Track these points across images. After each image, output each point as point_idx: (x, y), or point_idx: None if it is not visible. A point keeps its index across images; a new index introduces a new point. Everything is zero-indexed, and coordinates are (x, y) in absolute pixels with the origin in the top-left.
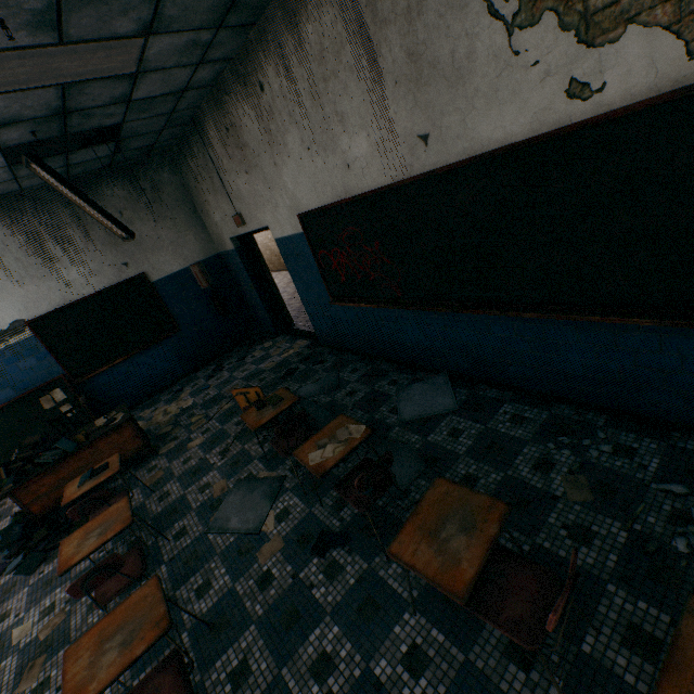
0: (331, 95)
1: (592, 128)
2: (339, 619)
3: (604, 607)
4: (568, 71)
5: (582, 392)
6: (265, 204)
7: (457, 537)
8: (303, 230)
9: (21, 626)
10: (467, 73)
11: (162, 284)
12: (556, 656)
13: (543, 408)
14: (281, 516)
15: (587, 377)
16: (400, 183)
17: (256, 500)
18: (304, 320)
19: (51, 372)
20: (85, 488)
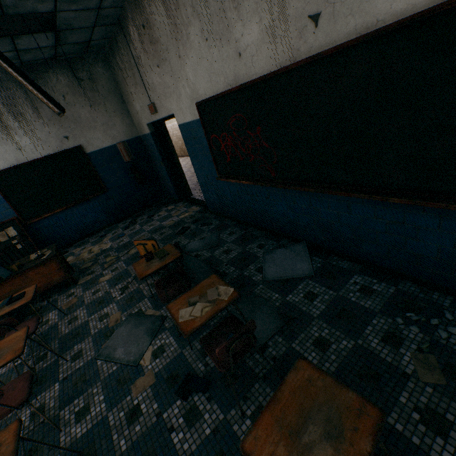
0: None
1: None
2: None
3: None
4: None
5: (432, 273)
6: (171, 94)
7: (321, 446)
8: (199, 116)
9: None
10: None
11: (94, 155)
12: None
13: (390, 283)
14: (157, 353)
15: (439, 262)
16: (285, 69)
17: (140, 334)
18: (199, 192)
19: (6, 214)
20: (1, 312)
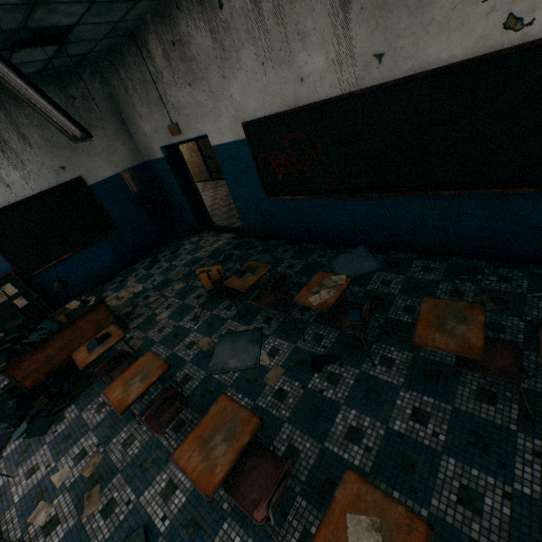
0: (295, 16)
1: (518, 52)
2: (353, 406)
3: (526, 363)
4: (509, 8)
5: (470, 246)
6: (206, 114)
7: (458, 326)
8: (245, 136)
9: (57, 472)
10: (428, 4)
11: (97, 188)
12: (508, 393)
13: (442, 260)
14: (272, 353)
15: (476, 236)
16: (351, 94)
17: (245, 346)
18: (220, 219)
19: None
20: (96, 353)
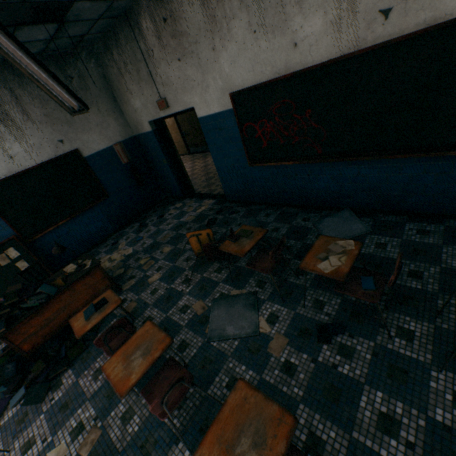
0: None
1: None
2: (377, 386)
3: None
4: None
5: None
6: (194, 87)
7: None
8: (232, 106)
9: (53, 449)
10: None
11: (92, 159)
12: None
13: (437, 223)
14: (271, 320)
15: None
16: (350, 55)
17: (241, 311)
18: (200, 187)
19: (3, 234)
20: (93, 321)
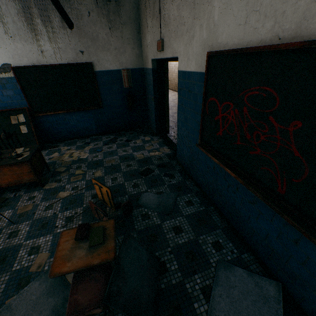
0: None
1: None
2: None
3: None
4: None
5: None
6: (183, 33)
7: None
8: (205, 70)
9: None
10: None
11: (100, 74)
12: None
13: None
14: None
15: None
16: None
17: (43, 313)
18: (176, 132)
19: (21, 103)
20: None
